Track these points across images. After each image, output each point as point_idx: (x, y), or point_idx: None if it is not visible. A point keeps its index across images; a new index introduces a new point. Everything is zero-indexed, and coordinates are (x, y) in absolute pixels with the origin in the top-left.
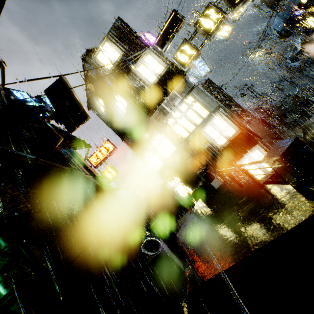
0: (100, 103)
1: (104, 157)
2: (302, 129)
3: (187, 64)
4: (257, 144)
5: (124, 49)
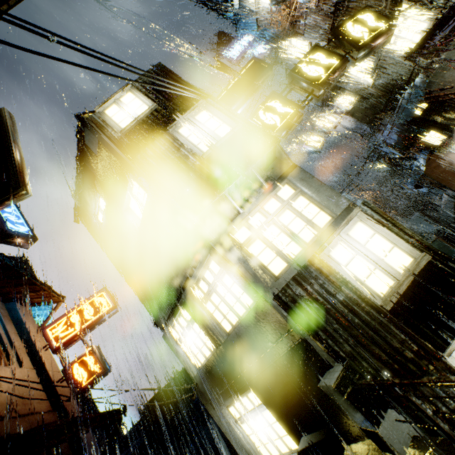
0: (99, 205)
1: (85, 326)
2: None
3: (278, 127)
4: None
5: (159, 101)
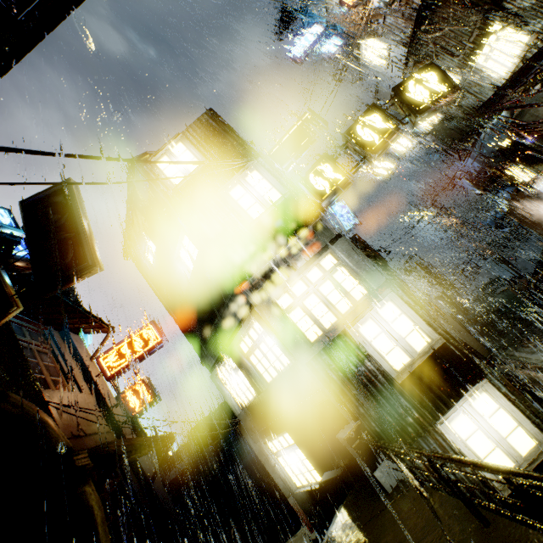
0: (149, 247)
1: (135, 358)
2: None
3: (327, 194)
4: (484, 378)
5: (210, 156)
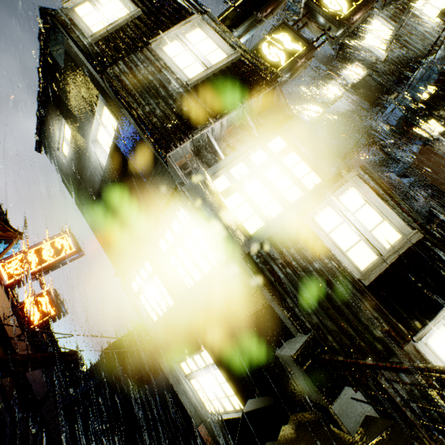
0: (65, 134)
1: (42, 267)
2: None
3: (282, 66)
4: None
5: (144, 7)
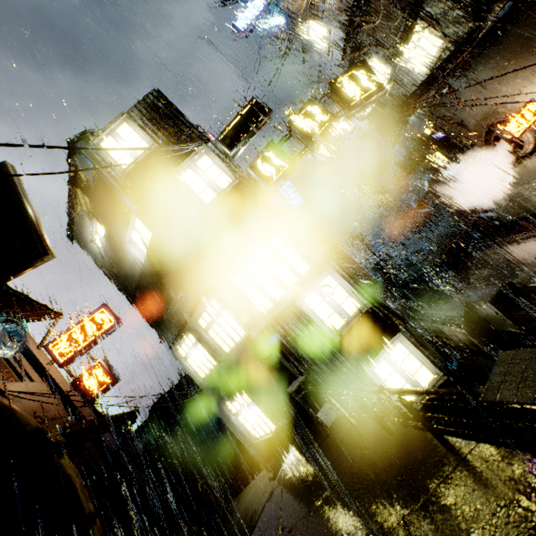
0: (97, 230)
1: (89, 342)
2: (465, 308)
3: (274, 180)
4: (399, 332)
5: (159, 139)
